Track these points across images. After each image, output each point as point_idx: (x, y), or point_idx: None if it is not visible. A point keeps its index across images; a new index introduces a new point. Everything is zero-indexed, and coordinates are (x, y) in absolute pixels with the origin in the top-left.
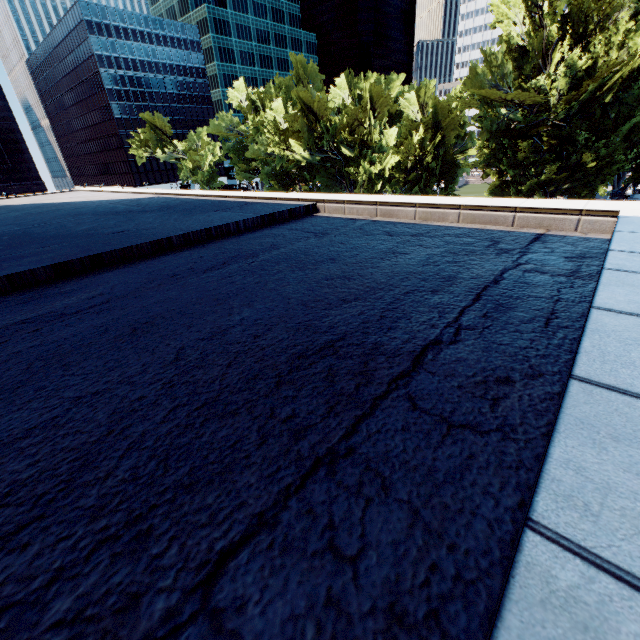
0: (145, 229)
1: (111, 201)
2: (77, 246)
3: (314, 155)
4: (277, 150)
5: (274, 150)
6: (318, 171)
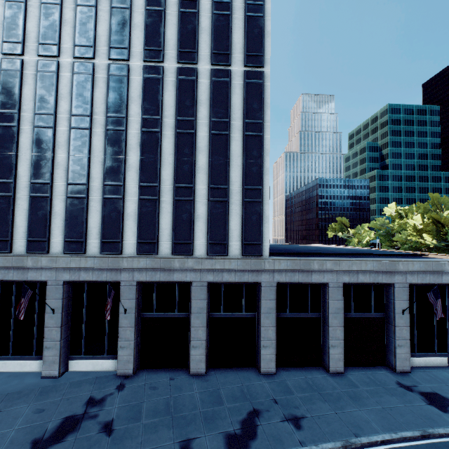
0: (383, 253)
1: (355, 248)
2: (373, 253)
3: (440, 242)
4: (414, 238)
5: (412, 238)
6: (443, 251)
